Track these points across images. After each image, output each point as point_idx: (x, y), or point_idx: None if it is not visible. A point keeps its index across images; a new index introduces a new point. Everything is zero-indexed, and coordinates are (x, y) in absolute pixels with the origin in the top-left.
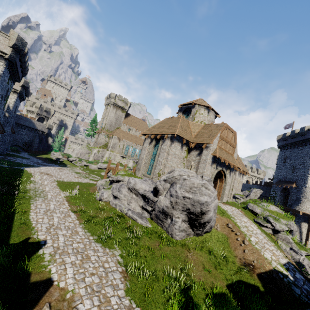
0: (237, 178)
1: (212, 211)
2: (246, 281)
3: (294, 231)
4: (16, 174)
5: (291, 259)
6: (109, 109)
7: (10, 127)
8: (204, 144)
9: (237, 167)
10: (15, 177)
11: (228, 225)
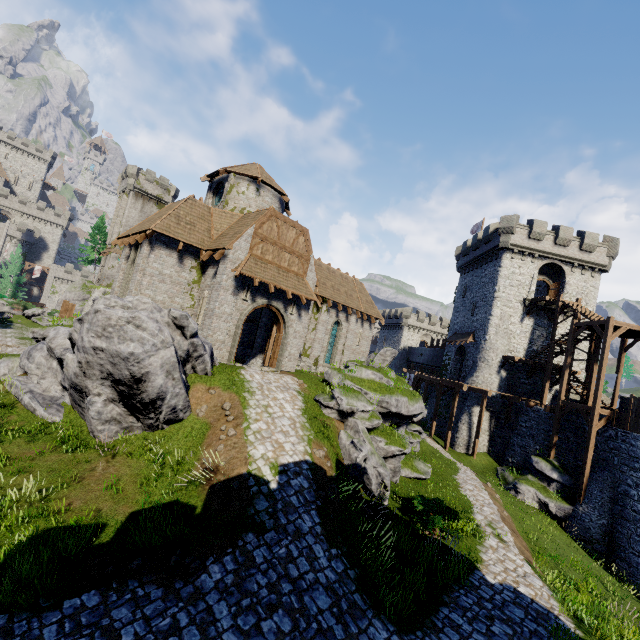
0: (354, 329)
1: (160, 376)
2: (185, 501)
3: (460, 425)
4: None
5: (348, 461)
6: (127, 202)
7: None
8: (218, 251)
9: (349, 307)
10: None
11: (223, 405)
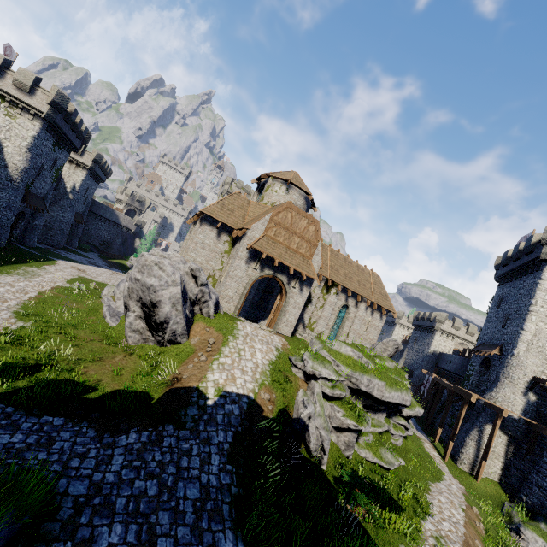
0: (362, 316)
1: (168, 305)
2: (151, 394)
3: (467, 439)
4: (34, 259)
5: (296, 415)
6: None
7: (73, 213)
8: (242, 230)
9: (359, 294)
10: (26, 259)
11: (209, 339)
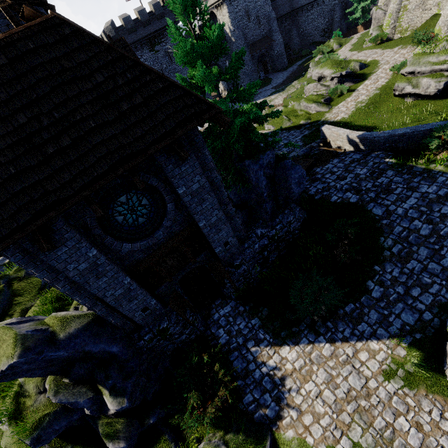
0: None
1: None
2: None
3: None
4: None
5: None
6: None
7: None
8: None
9: None
10: None
11: None
